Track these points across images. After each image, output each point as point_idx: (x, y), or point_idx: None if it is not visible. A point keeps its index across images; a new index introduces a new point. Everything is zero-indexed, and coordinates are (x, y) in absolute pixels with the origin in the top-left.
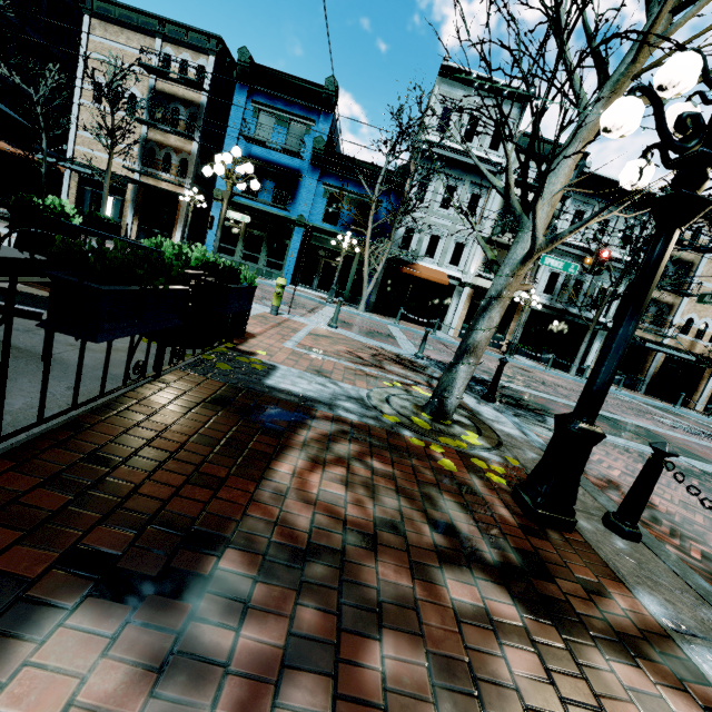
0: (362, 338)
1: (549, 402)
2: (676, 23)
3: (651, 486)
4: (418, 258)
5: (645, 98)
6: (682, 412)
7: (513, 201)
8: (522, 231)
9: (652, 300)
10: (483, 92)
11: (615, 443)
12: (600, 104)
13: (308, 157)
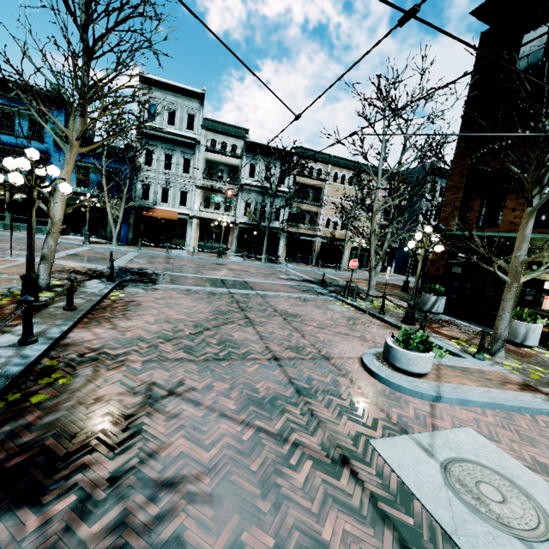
0: (71, 263)
1: (187, 278)
2: (70, 126)
3: (69, 291)
4: (157, 204)
5: (87, 147)
6: (321, 271)
7: (43, 192)
8: (53, 204)
9: (306, 211)
10: (173, 93)
11: (189, 289)
12: (68, 150)
13: (52, 141)
